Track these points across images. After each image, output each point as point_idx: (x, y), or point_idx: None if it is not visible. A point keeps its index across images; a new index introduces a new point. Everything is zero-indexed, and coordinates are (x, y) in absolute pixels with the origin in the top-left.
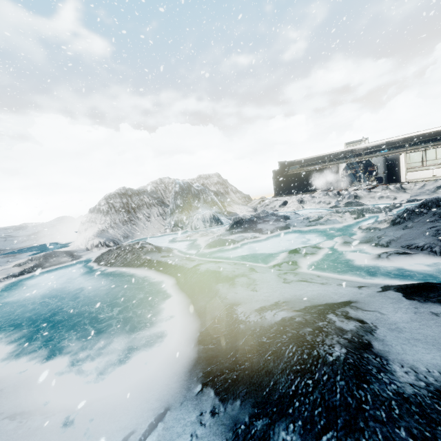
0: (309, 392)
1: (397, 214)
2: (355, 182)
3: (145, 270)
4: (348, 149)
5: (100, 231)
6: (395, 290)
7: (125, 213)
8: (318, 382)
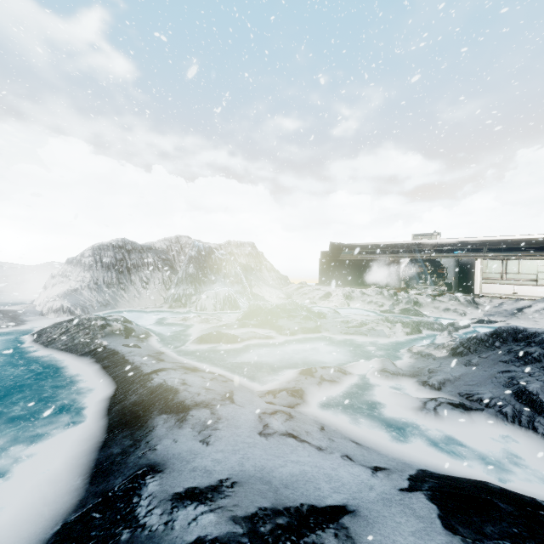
0: None
1: (461, 341)
2: (420, 283)
3: (87, 362)
4: (415, 242)
5: (71, 290)
6: (430, 494)
7: (114, 273)
8: None
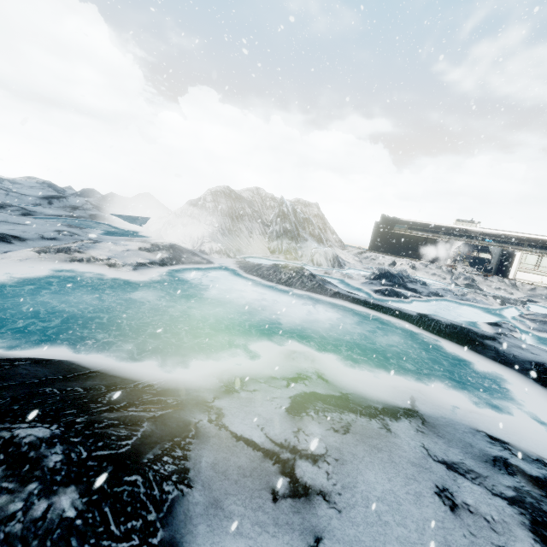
0: None
1: None
2: None
3: (347, 303)
4: (462, 228)
5: (211, 233)
6: None
7: (229, 220)
8: None
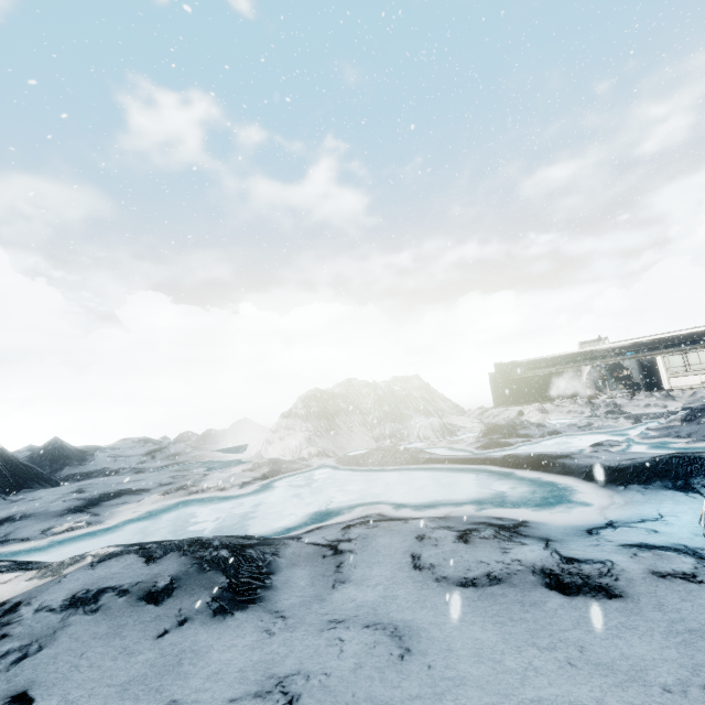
0: (699, 468)
1: (686, 413)
2: (597, 390)
3: (438, 465)
4: (586, 350)
5: (308, 439)
6: None
7: (325, 420)
8: (702, 464)
